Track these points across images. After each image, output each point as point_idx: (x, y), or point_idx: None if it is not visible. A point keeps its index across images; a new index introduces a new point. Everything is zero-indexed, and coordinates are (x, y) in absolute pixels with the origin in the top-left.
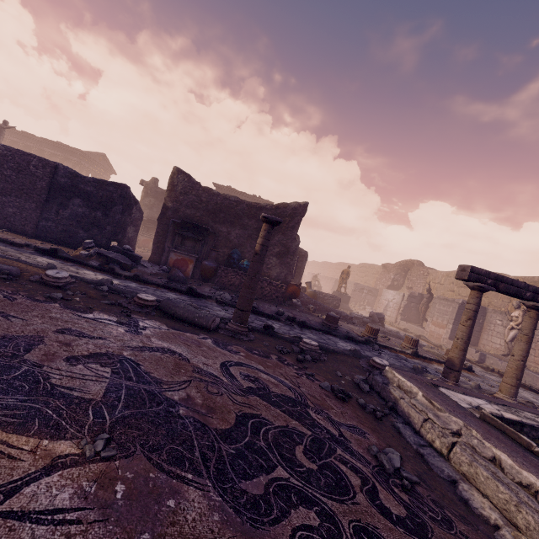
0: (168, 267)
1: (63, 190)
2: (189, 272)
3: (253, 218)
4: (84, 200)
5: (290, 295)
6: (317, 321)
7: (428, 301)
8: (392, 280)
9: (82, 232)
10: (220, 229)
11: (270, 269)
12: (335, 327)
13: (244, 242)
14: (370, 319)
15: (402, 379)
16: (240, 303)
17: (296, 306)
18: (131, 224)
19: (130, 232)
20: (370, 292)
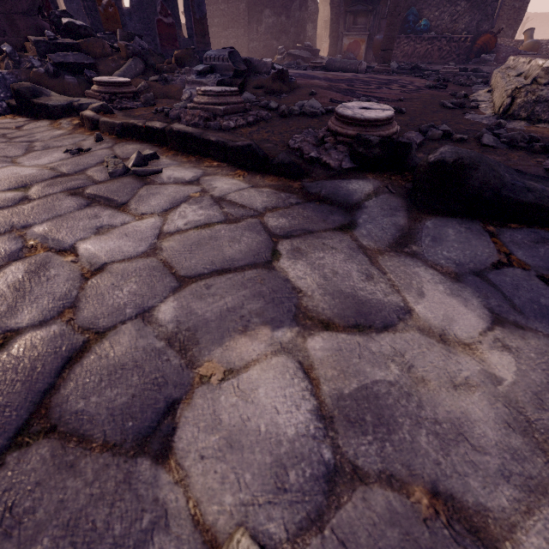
0: (342, 54)
1: (256, 6)
2: (362, 55)
3: None
4: (271, 9)
5: (478, 49)
6: None
7: None
8: None
9: (275, 43)
10: None
11: (456, 21)
12: None
13: None
14: None
15: (511, 58)
16: (382, 44)
17: (484, 61)
18: (309, 21)
19: (309, 31)
20: None
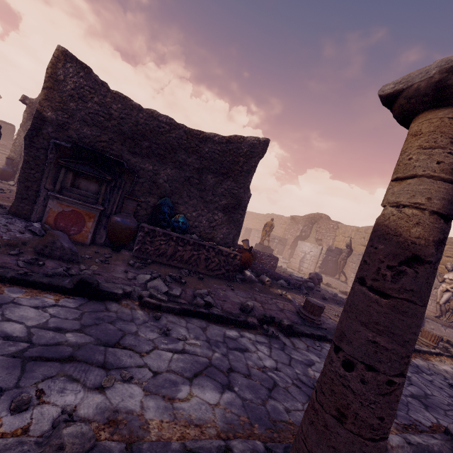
0: (44, 226)
1: None
2: (87, 234)
3: (193, 153)
4: None
5: (241, 265)
6: (289, 309)
7: (347, 255)
8: (300, 231)
9: None
10: (141, 165)
11: (214, 228)
12: (320, 320)
13: (179, 188)
14: (311, 282)
15: None
16: None
17: (252, 281)
18: None
19: None
20: (280, 242)
